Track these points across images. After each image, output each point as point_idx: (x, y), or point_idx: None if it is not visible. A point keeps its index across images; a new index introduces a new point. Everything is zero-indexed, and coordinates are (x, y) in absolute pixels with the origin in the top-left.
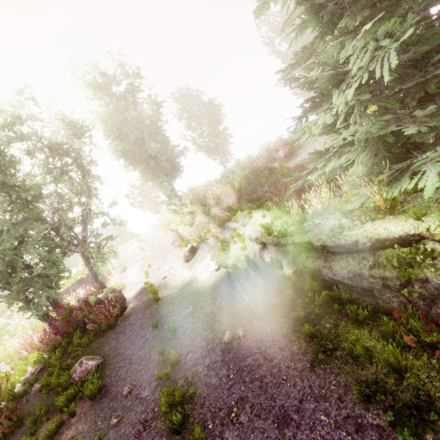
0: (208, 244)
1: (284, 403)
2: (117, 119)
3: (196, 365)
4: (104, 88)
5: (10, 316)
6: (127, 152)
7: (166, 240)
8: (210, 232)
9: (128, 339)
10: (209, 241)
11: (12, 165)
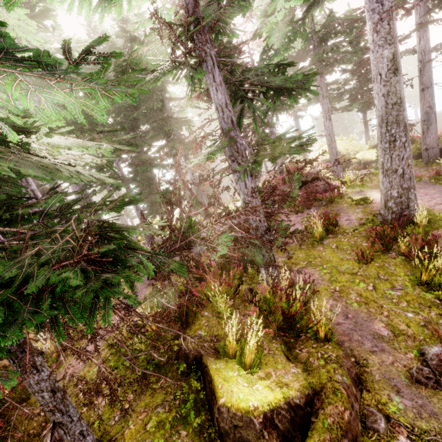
0: None
1: None
2: None
3: None
4: None
5: None
6: None
7: None
8: None
9: None
10: None
11: None
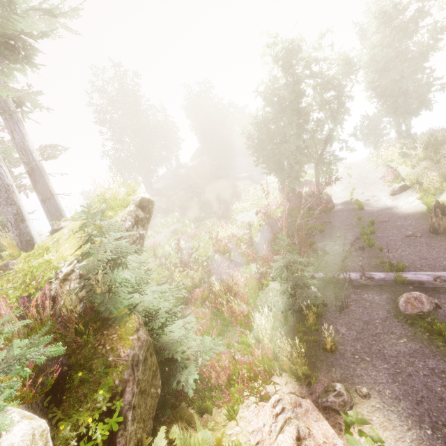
0: (421, 187)
1: (427, 256)
2: (388, 56)
3: (383, 237)
4: (388, 20)
5: (255, 188)
6: (380, 86)
7: (374, 174)
8: (429, 178)
9: (336, 221)
10: (423, 185)
11: (302, 97)
